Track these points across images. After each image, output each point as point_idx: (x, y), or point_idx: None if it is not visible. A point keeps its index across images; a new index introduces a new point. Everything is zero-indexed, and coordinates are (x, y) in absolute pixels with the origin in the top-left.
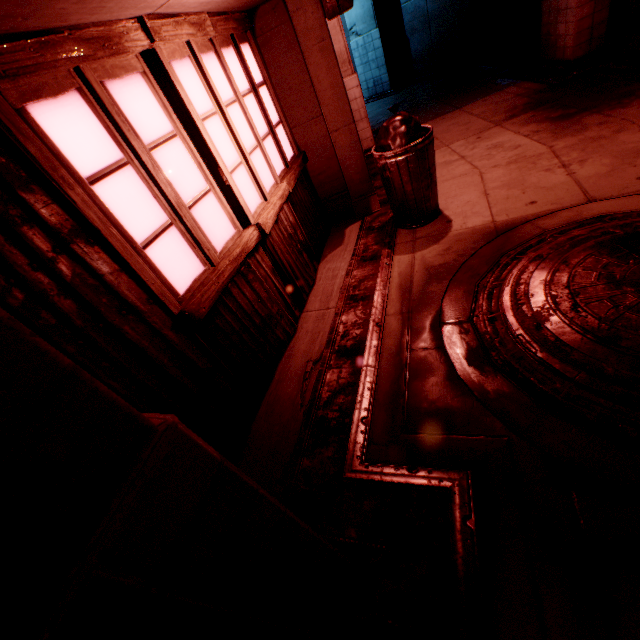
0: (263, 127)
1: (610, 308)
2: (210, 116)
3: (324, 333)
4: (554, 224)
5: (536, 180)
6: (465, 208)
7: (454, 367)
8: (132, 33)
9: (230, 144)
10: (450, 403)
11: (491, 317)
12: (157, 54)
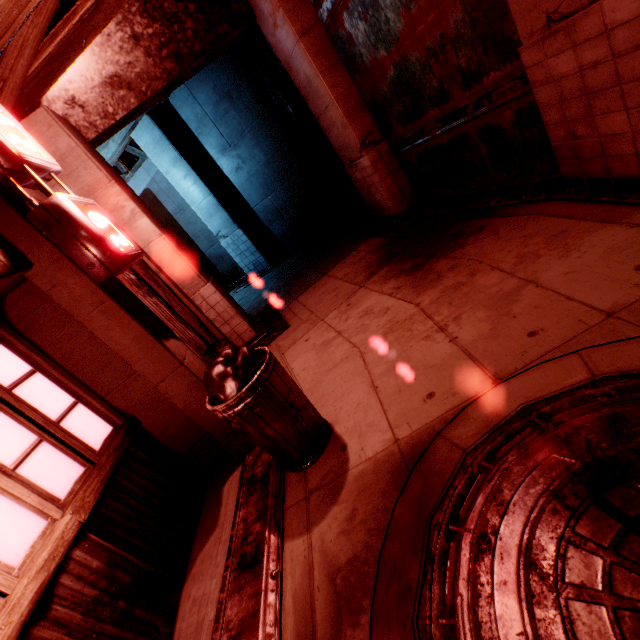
0: (22, 441)
1: None
2: None
3: None
4: (472, 435)
5: (421, 355)
6: (357, 417)
7: None
8: None
9: None
10: None
11: None
12: None
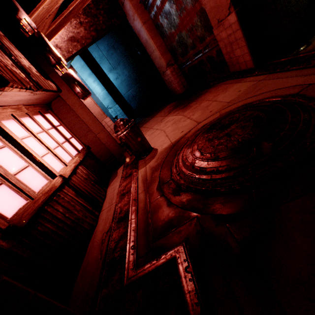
0: (62, 139)
1: (212, 148)
2: (27, 137)
3: (111, 216)
4: (190, 134)
5: (181, 125)
6: (161, 143)
7: (169, 200)
8: None
9: (40, 146)
10: (170, 216)
11: (178, 173)
12: None
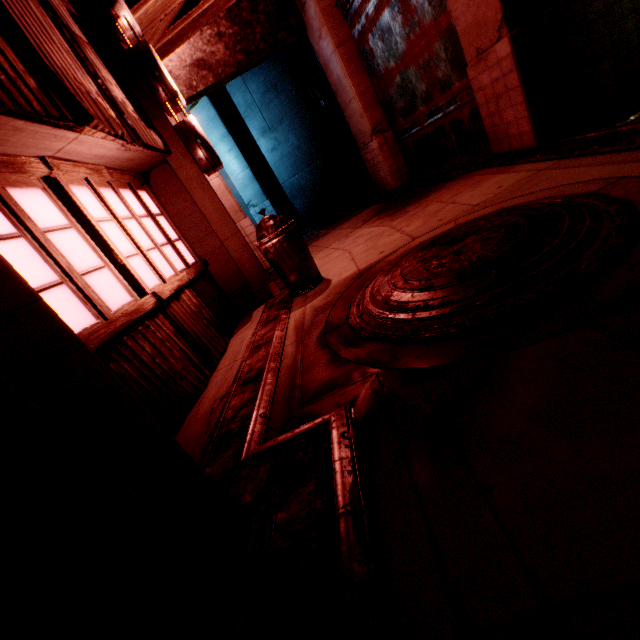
0: (161, 239)
1: (425, 272)
2: (106, 221)
3: (231, 377)
4: (395, 256)
5: (383, 242)
6: (340, 270)
7: (336, 353)
8: (34, 164)
9: (126, 241)
10: (333, 374)
11: (360, 314)
12: (58, 182)
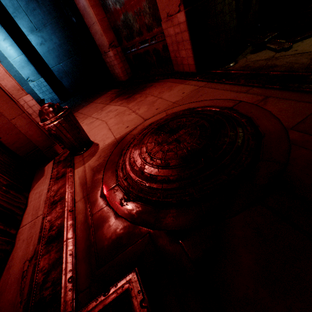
0: None
1: (162, 153)
2: None
3: (36, 234)
4: (137, 131)
5: (126, 119)
6: (103, 137)
7: (116, 211)
8: None
9: None
10: (118, 232)
11: (125, 178)
12: None
